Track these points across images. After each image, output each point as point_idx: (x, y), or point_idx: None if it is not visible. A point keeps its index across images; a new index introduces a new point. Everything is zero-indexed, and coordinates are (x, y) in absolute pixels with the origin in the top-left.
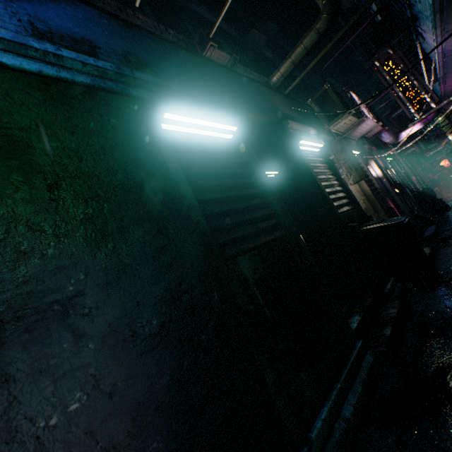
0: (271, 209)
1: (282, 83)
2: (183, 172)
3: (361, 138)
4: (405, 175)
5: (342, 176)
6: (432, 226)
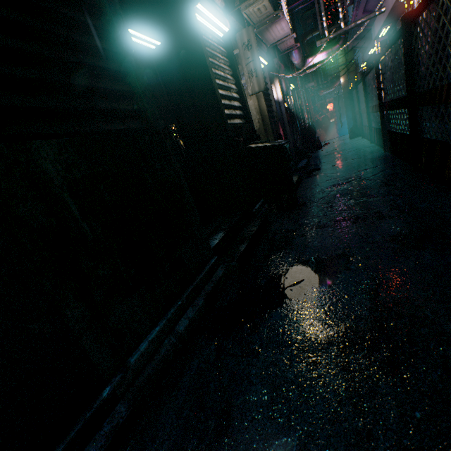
0: (130, 85)
1: None
2: None
3: (274, 48)
4: (300, 108)
5: (242, 82)
6: (306, 159)
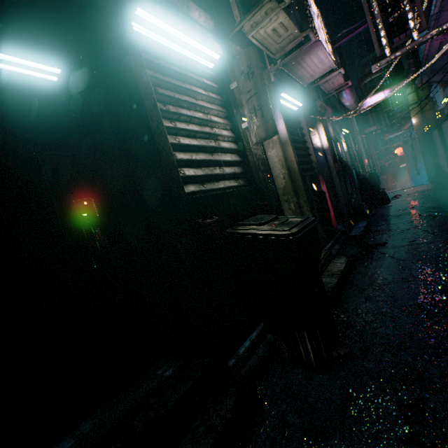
0: None
1: None
2: None
3: (317, 90)
4: (358, 155)
5: (243, 125)
6: (364, 221)
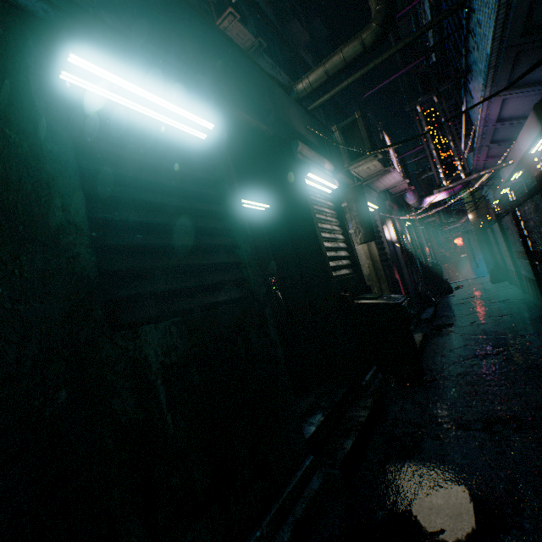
0: (237, 256)
1: (309, 95)
2: (76, 164)
3: (385, 191)
4: (420, 245)
5: (350, 231)
6: (432, 308)
